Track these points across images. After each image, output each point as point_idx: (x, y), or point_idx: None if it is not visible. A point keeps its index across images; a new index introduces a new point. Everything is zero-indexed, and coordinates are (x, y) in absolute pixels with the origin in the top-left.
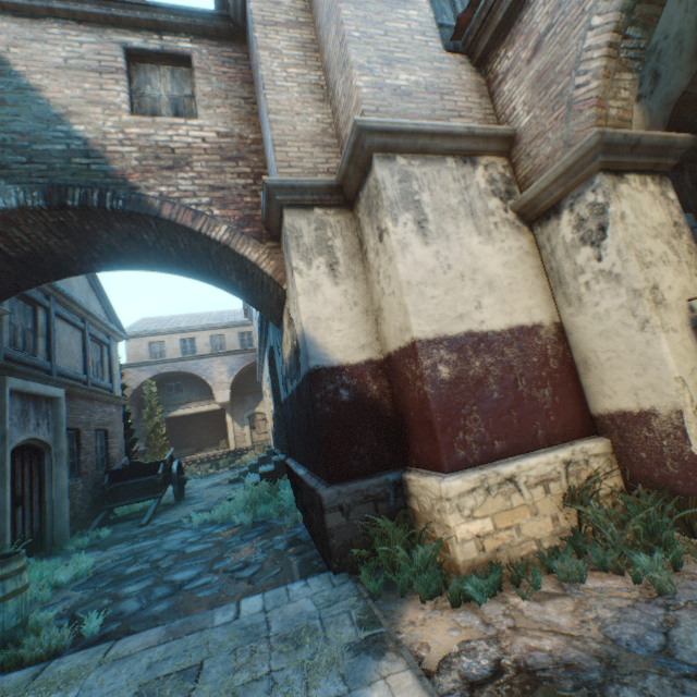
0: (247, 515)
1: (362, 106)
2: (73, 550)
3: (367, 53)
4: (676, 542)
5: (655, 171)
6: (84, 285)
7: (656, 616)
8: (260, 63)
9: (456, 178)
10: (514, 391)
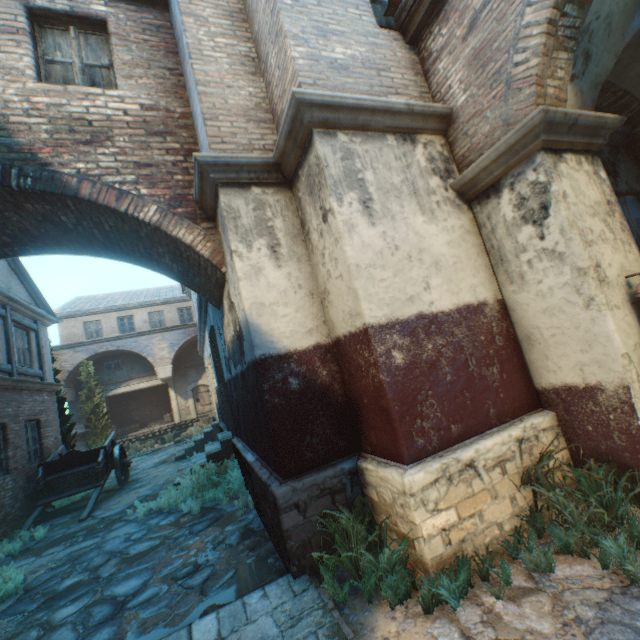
0: (195, 502)
1: (298, 78)
2: (2, 559)
3: (301, 23)
4: (634, 519)
5: (587, 151)
6: (3, 269)
7: (638, 614)
8: (185, 30)
9: (398, 156)
10: (466, 371)
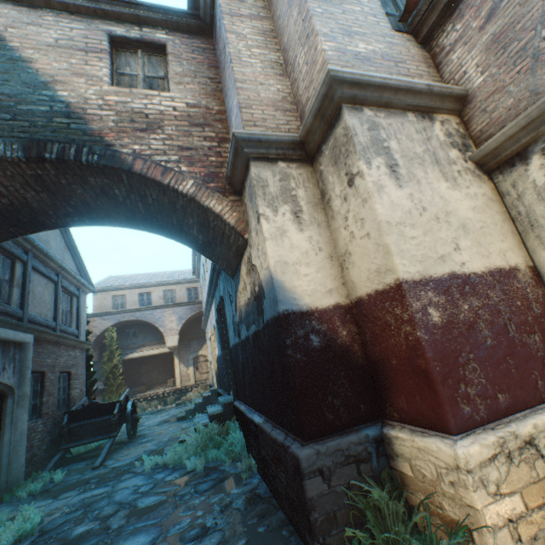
0: (199, 461)
1: (328, 65)
2: (24, 497)
3: (329, 25)
4: None
5: None
6: (61, 245)
7: None
8: (228, 43)
9: (418, 130)
10: (506, 337)
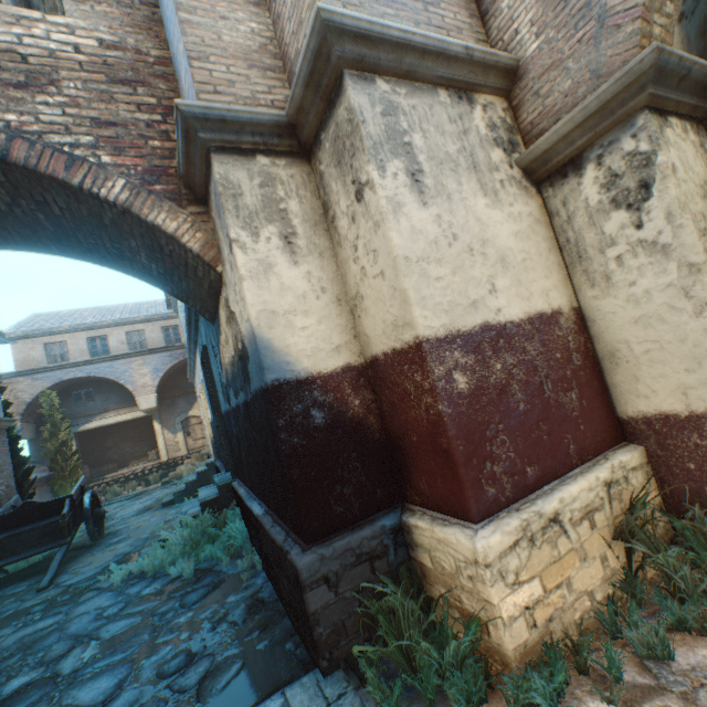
0: (187, 564)
1: None
2: None
3: None
4: None
5: (691, 117)
6: None
7: None
8: None
9: (452, 117)
10: (541, 398)
